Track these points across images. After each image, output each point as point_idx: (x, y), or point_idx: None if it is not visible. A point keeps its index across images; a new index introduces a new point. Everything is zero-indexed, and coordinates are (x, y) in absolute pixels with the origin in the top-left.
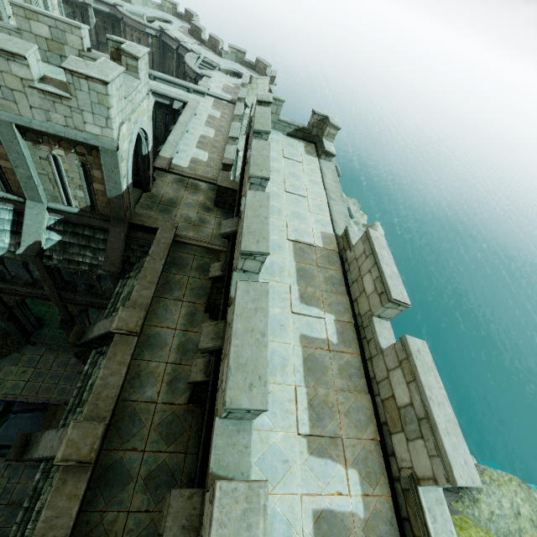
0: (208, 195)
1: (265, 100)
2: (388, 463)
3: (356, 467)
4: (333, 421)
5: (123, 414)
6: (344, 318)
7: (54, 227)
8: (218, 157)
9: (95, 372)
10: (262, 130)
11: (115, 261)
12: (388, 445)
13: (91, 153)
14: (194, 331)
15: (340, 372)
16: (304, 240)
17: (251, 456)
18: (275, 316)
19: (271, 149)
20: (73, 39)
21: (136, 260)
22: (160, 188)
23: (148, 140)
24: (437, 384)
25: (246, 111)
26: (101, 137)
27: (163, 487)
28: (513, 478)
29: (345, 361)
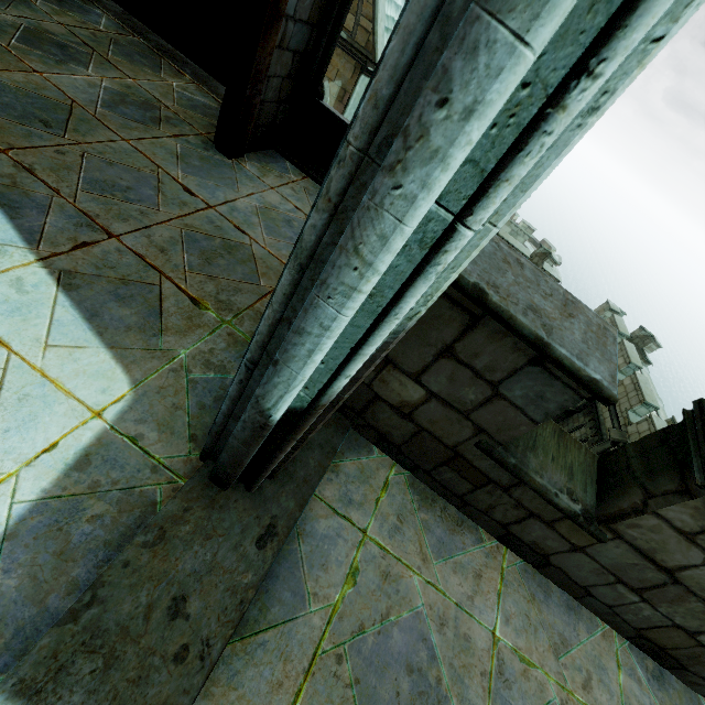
0: None
1: (616, 310)
2: None
3: None
4: None
5: None
6: None
7: None
8: None
9: None
10: (625, 334)
11: None
12: None
13: None
14: None
15: None
16: None
17: None
18: None
19: None
20: (520, 239)
21: None
22: None
23: None
24: None
25: None
26: None
27: None
28: None
29: None
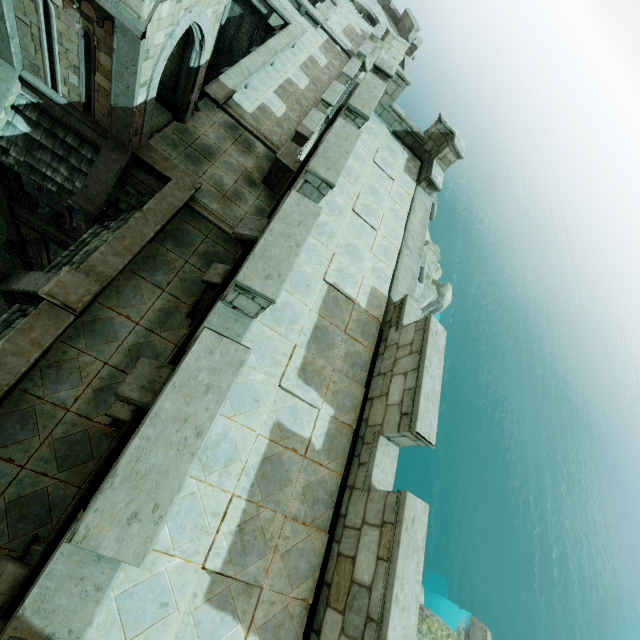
0: (261, 164)
1: (385, 69)
2: (307, 639)
3: (261, 635)
4: (261, 561)
5: (15, 409)
6: (345, 418)
7: (24, 111)
8: (297, 119)
9: (3, 335)
10: (359, 110)
11: (95, 197)
12: (318, 617)
13: (104, 23)
14: (161, 335)
15: (304, 493)
16: (346, 289)
17: (98, 606)
18: (253, 384)
19: (362, 143)
20: None
21: (127, 208)
22: (201, 125)
23: (203, 47)
24: (415, 576)
25: (361, 75)
26: (123, 4)
27: (29, 521)
28: (452, 635)
29: (318, 478)
